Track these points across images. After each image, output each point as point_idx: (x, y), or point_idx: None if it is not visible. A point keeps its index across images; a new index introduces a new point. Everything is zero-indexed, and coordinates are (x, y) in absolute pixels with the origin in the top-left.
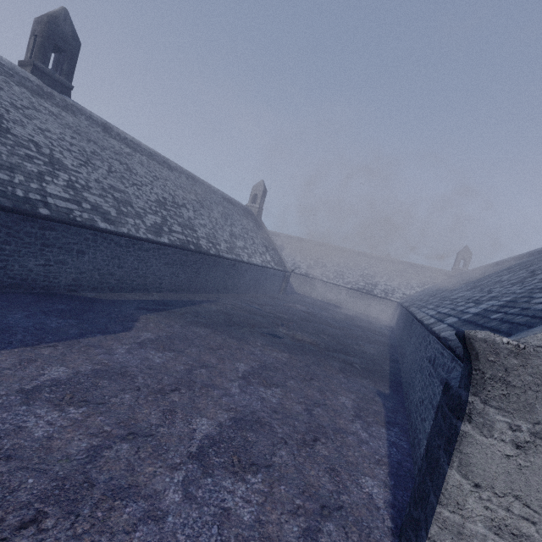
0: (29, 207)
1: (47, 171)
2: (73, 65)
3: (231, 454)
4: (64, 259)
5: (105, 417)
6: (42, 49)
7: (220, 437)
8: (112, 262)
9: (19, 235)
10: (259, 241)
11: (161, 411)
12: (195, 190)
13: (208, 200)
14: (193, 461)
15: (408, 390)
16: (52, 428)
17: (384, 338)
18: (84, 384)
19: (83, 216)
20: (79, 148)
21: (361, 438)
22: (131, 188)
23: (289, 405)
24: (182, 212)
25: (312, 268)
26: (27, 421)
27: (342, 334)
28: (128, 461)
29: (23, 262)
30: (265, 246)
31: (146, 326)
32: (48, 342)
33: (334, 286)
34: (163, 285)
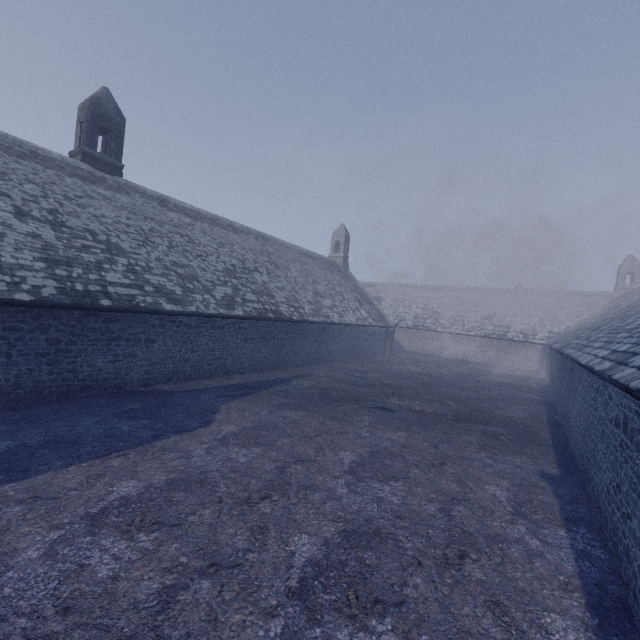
0: (89, 300)
1: (105, 259)
2: (120, 143)
3: (345, 587)
4: (133, 351)
5: (181, 543)
6: (89, 134)
7: (328, 561)
8: (184, 346)
9: (83, 332)
10: (350, 296)
11: (249, 529)
12: (266, 250)
13: (283, 258)
14: (294, 602)
15: (588, 468)
16: (119, 564)
17: (533, 394)
18: (157, 500)
19: (146, 300)
20: (136, 228)
21: (530, 548)
22: (195, 261)
23: (416, 505)
24: (255, 277)
25: (420, 318)
26: (90, 556)
27: (474, 396)
28: (209, 607)
29: (91, 361)
30: (358, 300)
31: (228, 417)
32: (119, 451)
33: (453, 336)
34: (244, 365)
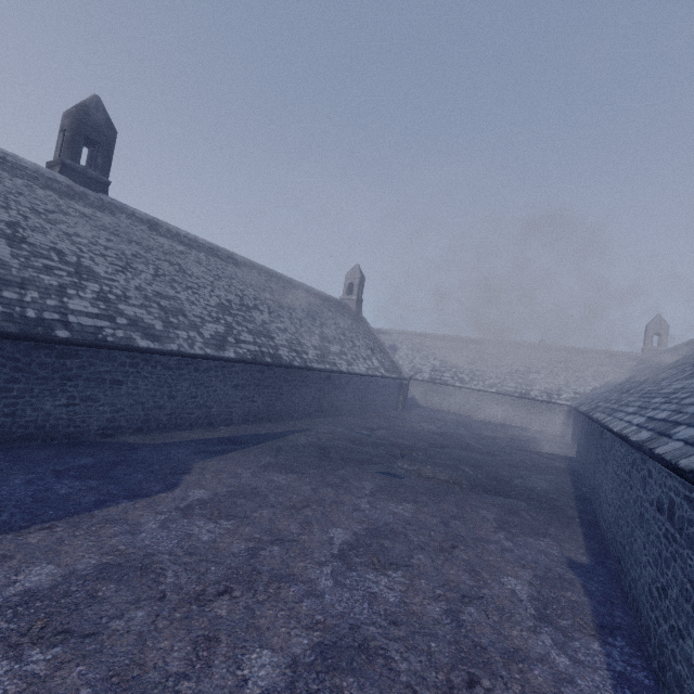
0: (42, 330)
1: (71, 283)
2: (109, 157)
3: None
4: (94, 394)
5: (89, 664)
6: (72, 144)
7: (291, 693)
8: (160, 391)
9: (30, 368)
10: (361, 343)
11: (191, 641)
12: (270, 286)
13: (289, 297)
14: None
15: (623, 557)
16: None
17: (558, 462)
18: (74, 595)
19: (116, 334)
20: (116, 252)
21: (557, 669)
22: (184, 293)
23: (418, 604)
24: (253, 315)
25: (437, 371)
26: None
27: (493, 461)
28: None
29: (37, 403)
30: (370, 347)
31: (200, 479)
32: (44, 521)
33: (473, 392)
34: (232, 416)
